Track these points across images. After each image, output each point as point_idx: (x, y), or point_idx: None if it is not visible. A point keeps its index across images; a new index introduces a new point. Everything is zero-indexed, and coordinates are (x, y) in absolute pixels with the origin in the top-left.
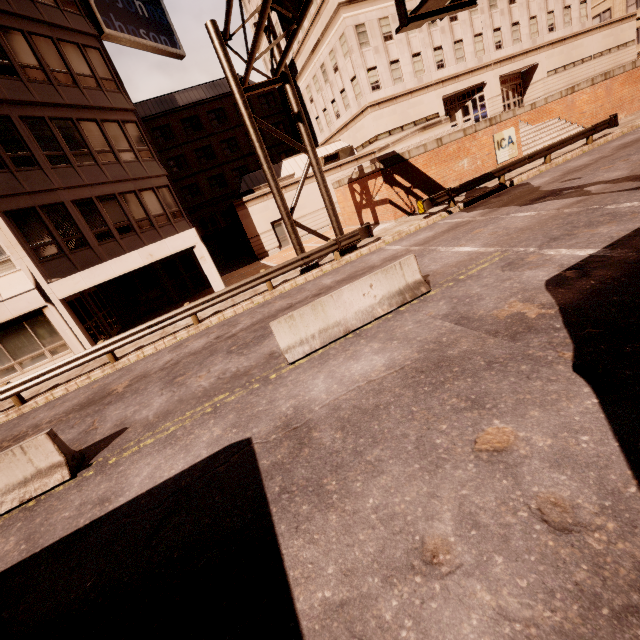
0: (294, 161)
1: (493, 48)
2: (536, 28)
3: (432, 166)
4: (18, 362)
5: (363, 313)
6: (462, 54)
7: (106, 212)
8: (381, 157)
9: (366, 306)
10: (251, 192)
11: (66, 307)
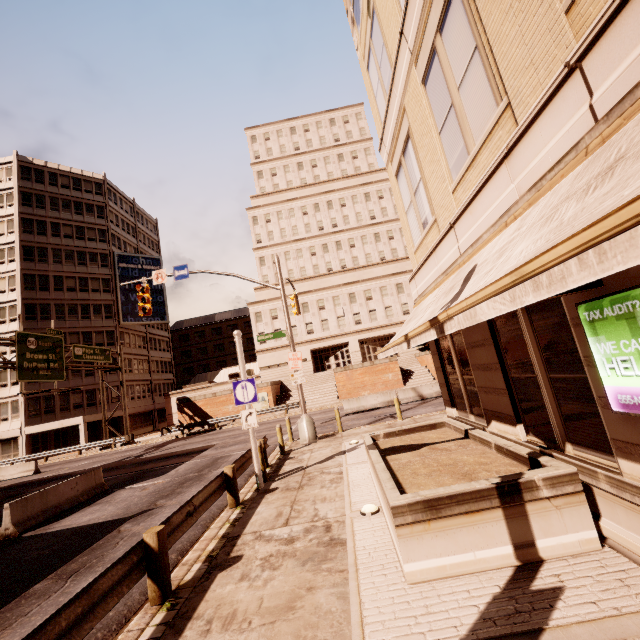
0: (228, 370)
1: (353, 323)
2: (392, 312)
3: (208, 406)
4: (3, 456)
5: (11, 475)
6: (328, 326)
7: (73, 398)
8: (179, 398)
9: (13, 473)
10: (181, 388)
11: (27, 438)
